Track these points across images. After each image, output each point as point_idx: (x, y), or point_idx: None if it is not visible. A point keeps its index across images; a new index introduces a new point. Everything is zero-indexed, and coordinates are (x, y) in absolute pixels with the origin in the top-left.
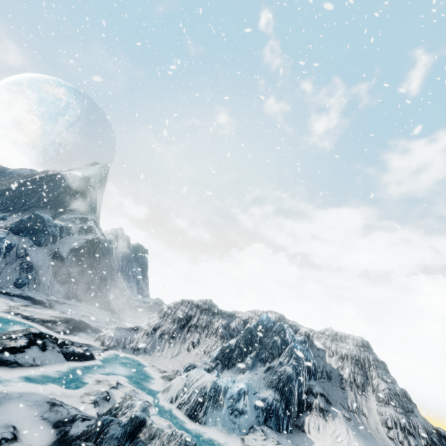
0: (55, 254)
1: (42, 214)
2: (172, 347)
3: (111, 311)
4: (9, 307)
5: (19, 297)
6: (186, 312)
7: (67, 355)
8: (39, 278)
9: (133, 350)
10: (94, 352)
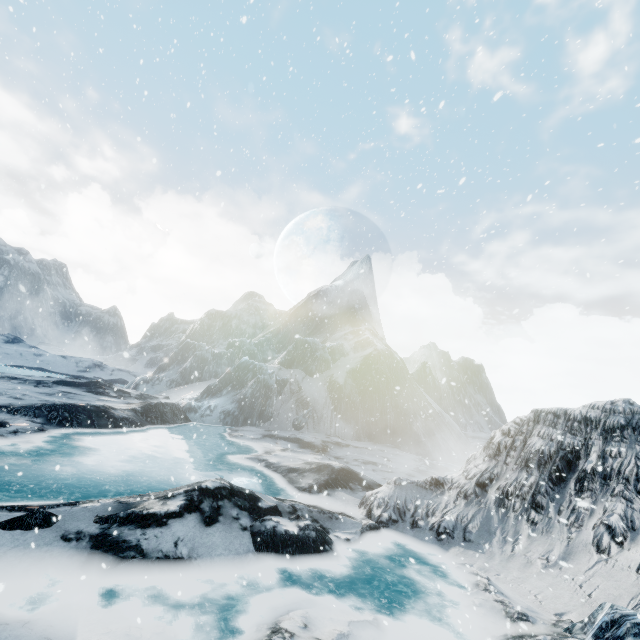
0: (330, 382)
1: (305, 338)
2: (541, 534)
3: (427, 456)
4: (263, 453)
5: (286, 439)
6: (555, 440)
7: (259, 536)
8: (317, 415)
9: (435, 534)
10: (337, 533)
